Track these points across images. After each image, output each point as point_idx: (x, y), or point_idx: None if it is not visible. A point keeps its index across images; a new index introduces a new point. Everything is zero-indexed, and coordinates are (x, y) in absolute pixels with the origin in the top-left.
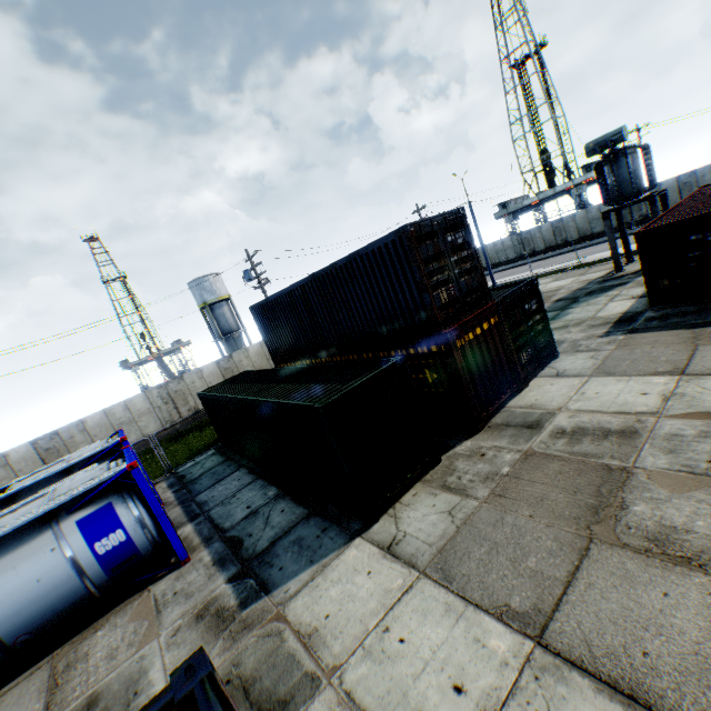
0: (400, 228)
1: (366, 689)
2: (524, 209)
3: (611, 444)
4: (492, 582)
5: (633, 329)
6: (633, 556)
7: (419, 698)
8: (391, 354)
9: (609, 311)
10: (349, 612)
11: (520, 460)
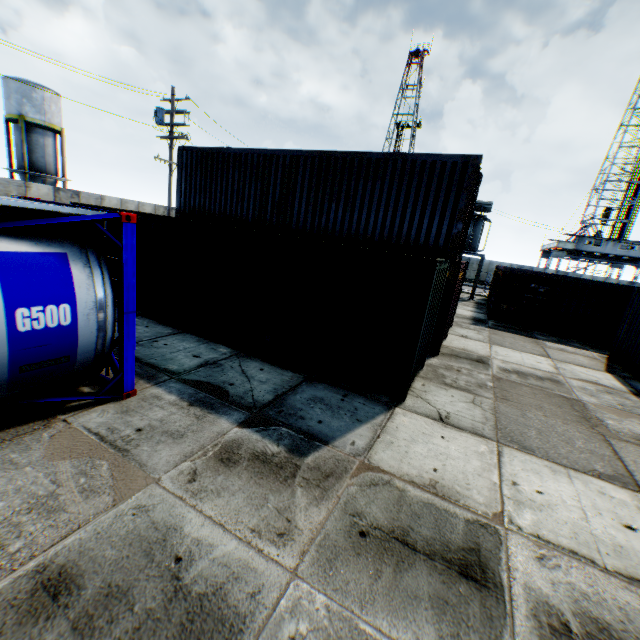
0: (473, 155)
1: (552, 532)
2: None
3: (551, 385)
4: (567, 455)
5: (491, 327)
6: (639, 448)
7: (608, 536)
8: None
9: (462, 313)
10: (458, 468)
11: (495, 380)
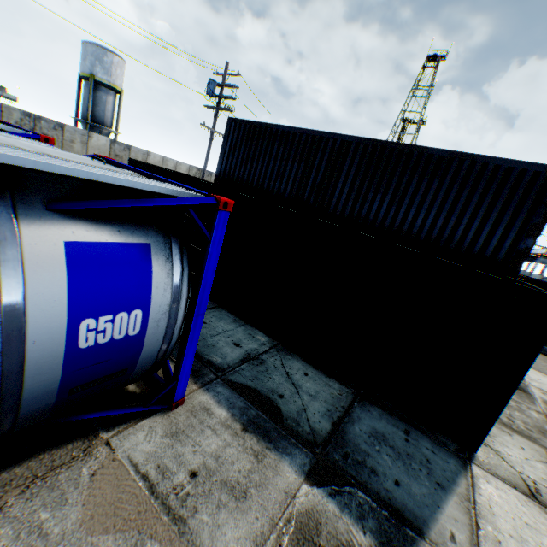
0: None
1: None
2: None
3: None
4: None
5: None
6: None
7: None
8: None
9: None
10: None
11: None
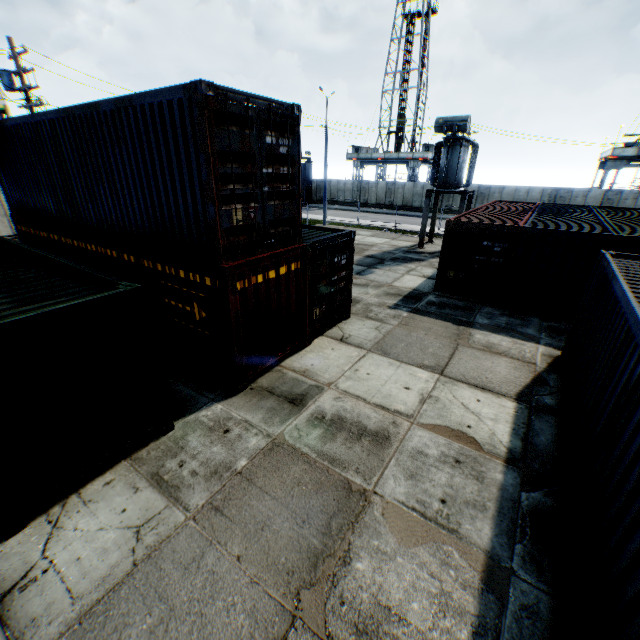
0: (192, 83)
1: None
2: (372, 161)
3: (362, 451)
4: None
5: (417, 309)
6: None
7: None
8: (158, 268)
9: (404, 283)
10: None
11: (264, 451)
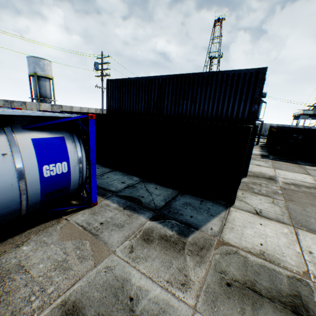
0: (262, 67)
1: None
2: None
3: (315, 191)
4: None
5: (272, 159)
6: None
7: None
8: None
9: (254, 152)
10: (274, 243)
11: (282, 189)
